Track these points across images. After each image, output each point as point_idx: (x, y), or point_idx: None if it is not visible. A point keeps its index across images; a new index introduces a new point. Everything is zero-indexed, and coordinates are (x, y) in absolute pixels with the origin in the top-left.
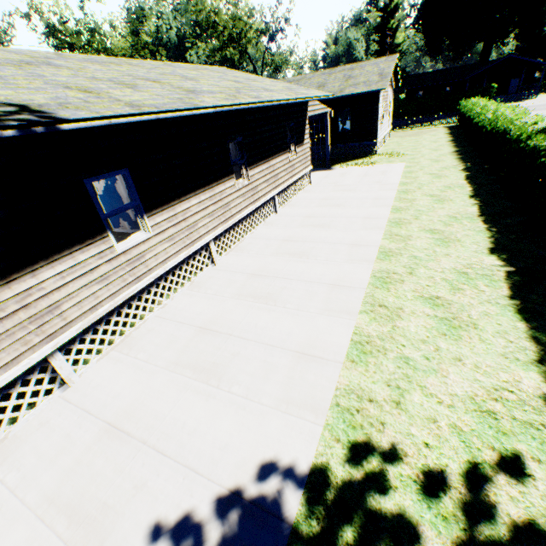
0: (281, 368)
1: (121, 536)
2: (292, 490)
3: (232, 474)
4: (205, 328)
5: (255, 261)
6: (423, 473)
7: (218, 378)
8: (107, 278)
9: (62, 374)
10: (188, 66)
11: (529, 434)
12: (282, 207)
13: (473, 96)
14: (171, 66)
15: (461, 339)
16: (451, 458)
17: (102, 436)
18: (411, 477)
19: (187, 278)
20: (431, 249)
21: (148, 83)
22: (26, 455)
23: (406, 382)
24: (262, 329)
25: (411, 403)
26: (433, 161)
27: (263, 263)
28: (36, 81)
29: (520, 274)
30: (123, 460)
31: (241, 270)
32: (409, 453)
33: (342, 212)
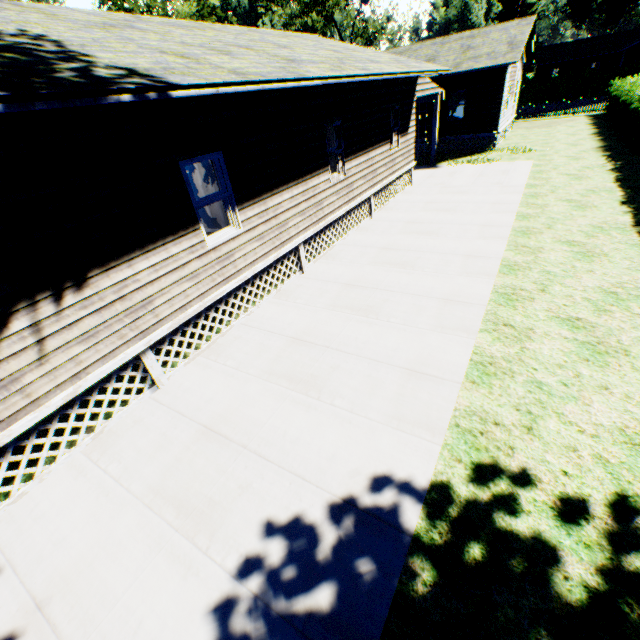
0: (389, 384)
1: (231, 529)
2: (409, 505)
3: (342, 484)
4: (298, 338)
5: (349, 270)
6: (561, 500)
7: (318, 390)
8: (196, 276)
9: (153, 374)
10: (274, 32)
11: None
12: (378, 211)
13: (628, 75)
14: (257, 33)
15: (607, 367)
16: (595, 489)
17: (200, 437)
18: (547, 503)
19: (273, 285)
20: (568, 264)
21: (241, 50)
22: (125, 449)
23: (539, 408)
24: (363, 343)
25: (546, 429)
26: (571, 159)
27: (359, 272)
28: (129, 45)
29: None
30: (224, 461)
31: (333, 280)
32: (544, 480)
33: (453, 218)
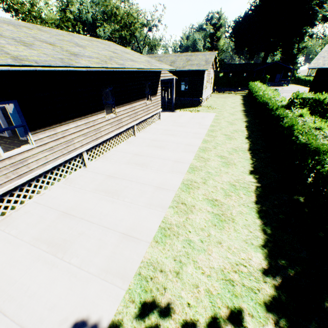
0: (110, 245)
1: None
2: None
3: None
4: (66, 212)
5: (113, 167)
6: (182, 326)
7: (64, 251)
8: None
9: None
10: (85, 37)
11: (250, 296)
12: (140, 132)
13: (257, 80)
14: (72, 36)
15: (223, 229)
16: (202, 315)
17: None
18: None
19: (63, 175)
20: (219, 168)
21: (44, 44)
22: None
23: (186, 258)
24: (104, 216)
25: (186, 273)
26: (231, 114)
27: (118, 168)
28: None
29: (263, 188)
30: None
31: (102, 172)
32: (177, 311)
33: (174, 140)
